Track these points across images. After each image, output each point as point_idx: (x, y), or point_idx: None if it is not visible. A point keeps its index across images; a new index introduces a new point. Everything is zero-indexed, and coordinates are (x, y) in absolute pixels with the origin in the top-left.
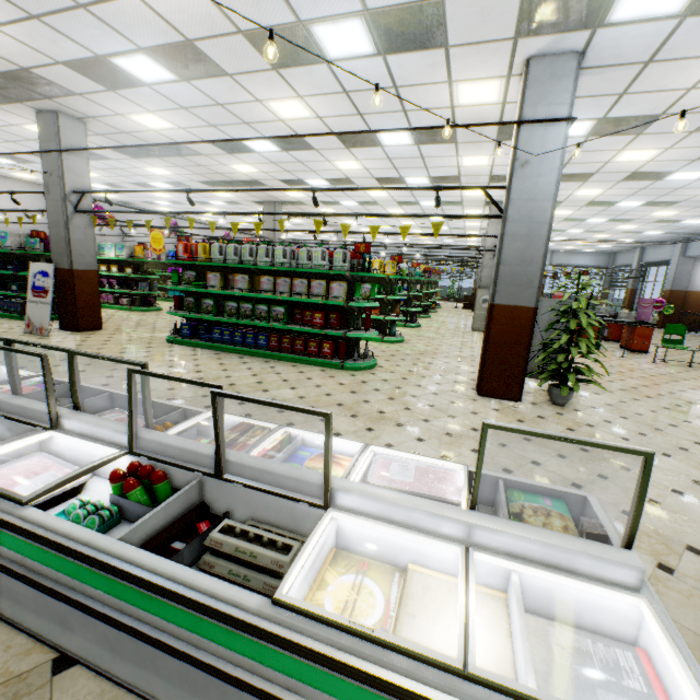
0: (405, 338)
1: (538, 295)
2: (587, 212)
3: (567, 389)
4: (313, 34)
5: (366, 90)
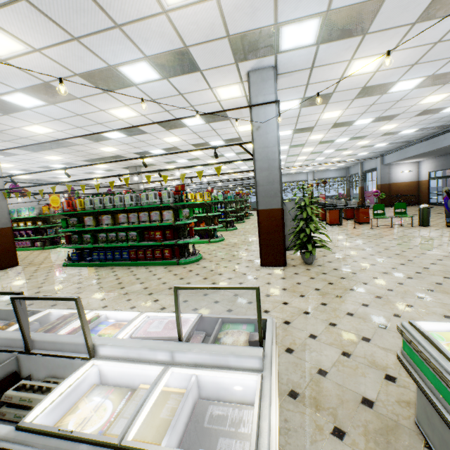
0: (225, 238)
1: (282, 201)
2: (321, 147)
3: (309, 254)
4: (121, 72)
5: (165, 97)
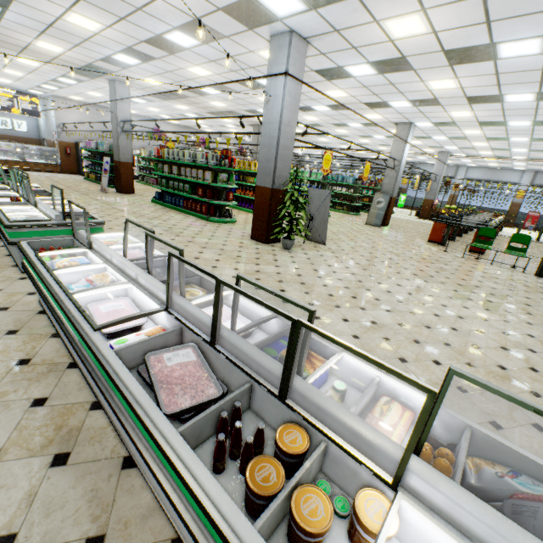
0: None
1: (274, 181)
2: (496, 132)
3: (276, 236)
4: (168, 39)
5: (220, 59)
